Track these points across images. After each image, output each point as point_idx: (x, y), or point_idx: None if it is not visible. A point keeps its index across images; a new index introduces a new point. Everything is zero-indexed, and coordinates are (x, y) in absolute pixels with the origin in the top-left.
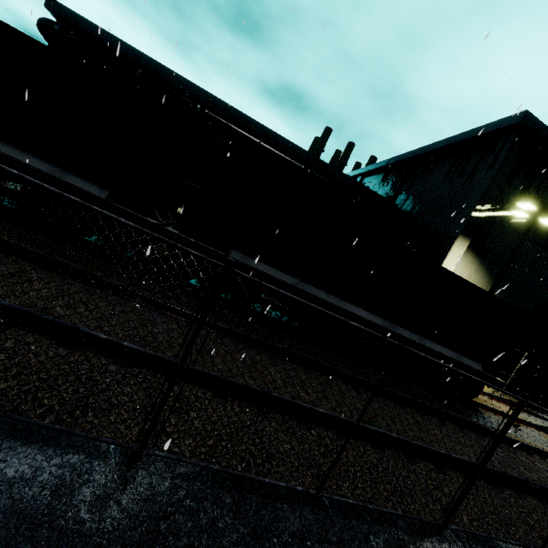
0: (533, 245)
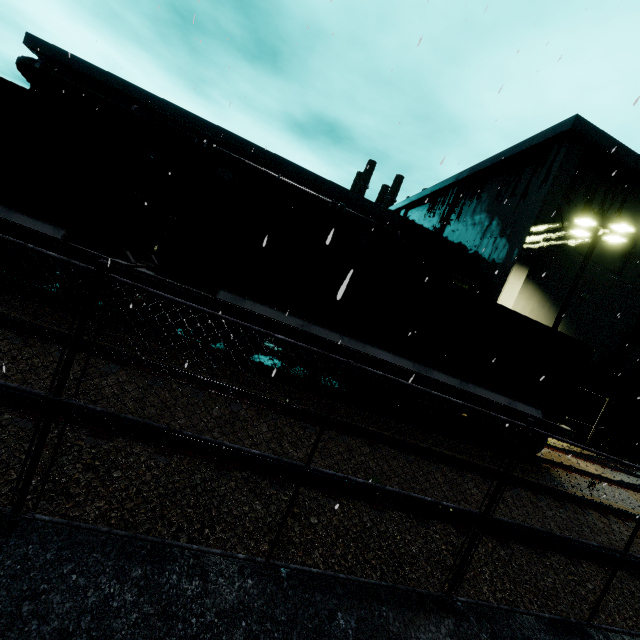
0: (605, 270)
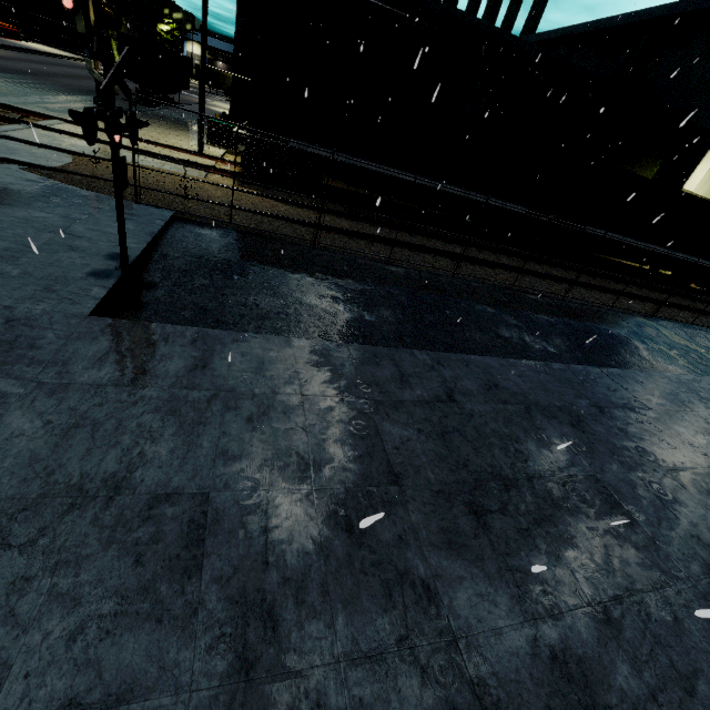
0: None
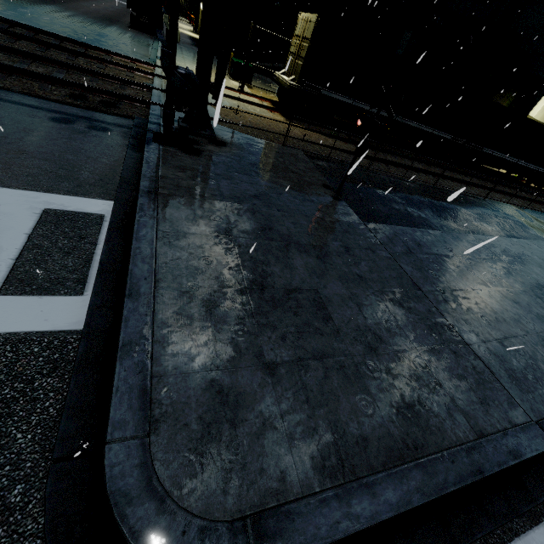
0: None
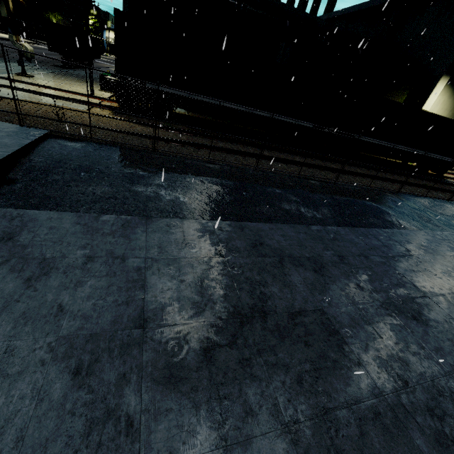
0: None
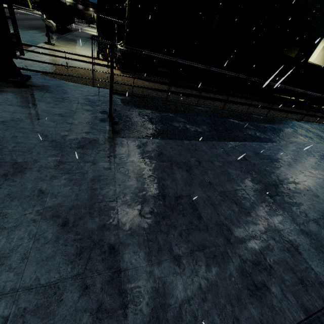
0: None
